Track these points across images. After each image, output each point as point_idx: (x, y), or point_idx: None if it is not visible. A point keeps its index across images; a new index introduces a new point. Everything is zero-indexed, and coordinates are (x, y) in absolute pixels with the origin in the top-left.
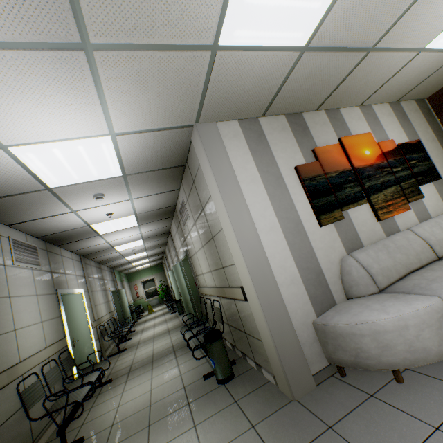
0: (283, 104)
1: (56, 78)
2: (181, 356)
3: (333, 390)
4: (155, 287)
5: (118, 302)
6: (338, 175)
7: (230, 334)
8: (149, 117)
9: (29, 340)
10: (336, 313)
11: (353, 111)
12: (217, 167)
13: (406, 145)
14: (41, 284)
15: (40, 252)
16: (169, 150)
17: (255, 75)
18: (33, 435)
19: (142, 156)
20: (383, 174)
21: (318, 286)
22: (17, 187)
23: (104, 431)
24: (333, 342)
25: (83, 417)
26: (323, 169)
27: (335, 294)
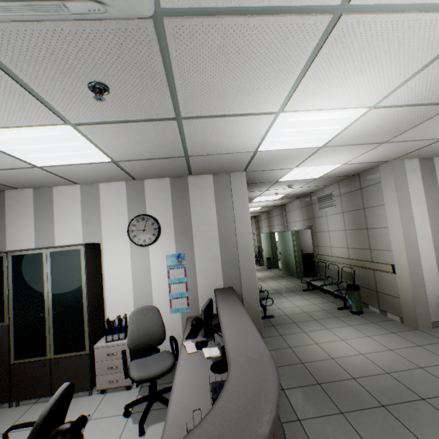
0: None
1: (355, 150)
2: (302, 295)
3: None
4: None
5: None
6: None
7: None
8: (371, 159)
9: None
10: None
11: None
12: (399, 191)
13: None
14: None
15: None
16: (358, 169)
17: None
18: None
19: (340, 171)
20: None
21: None
22: (268, 180)
23: (283, 316)
24: None
25: None
26: None
27: None
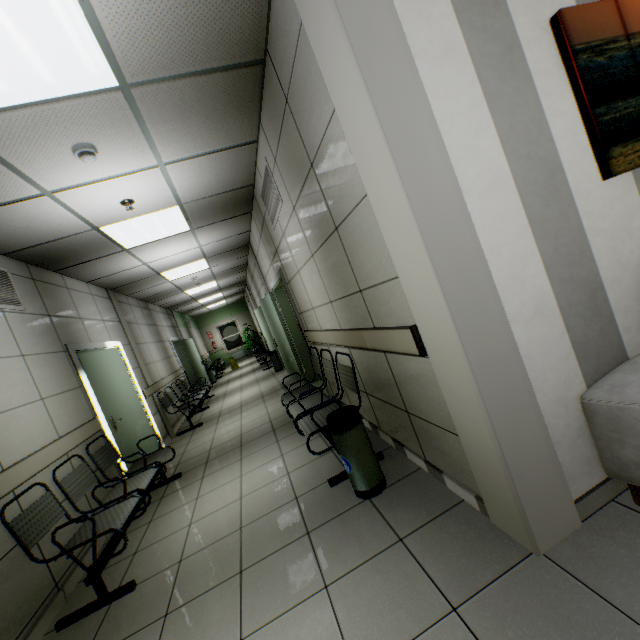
0: None
1: None
2: (285, 439)
3: (633, 539)
4: (238, 334)
5: (186, 358)
6: None
7: (369, 409)
8: None
9: (18, 432)
10: None
11: None
12: (351, 4)
13: None
14: (28, 336)
15: (17, 281)
16: None
17: None
18: (55, 575)
19: (152, 13)
20: None
21: (591, 318)
22: None
23: (168, 572)
24: None
25: (137, 537)
26: (622, 25)
27: (625, 335)
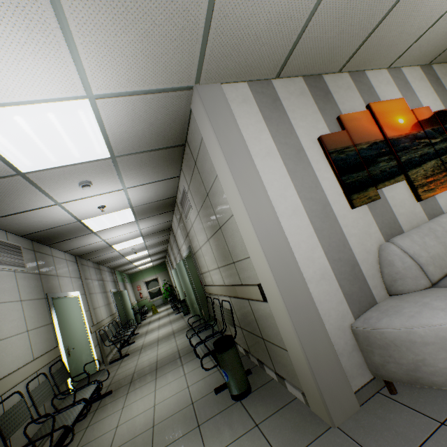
0: (302, 61)
1: None
2: (187, 363)
3: (385, 414)
4: (159, 287)
5: (120, 304)
6: (369, 147)
7: (243, 339)
8: (136, 71)
9: (10, 353)
10: (382, 315)
11: (380, 74)
12: (224, 137)
13: (444, 112)
14: (26, 288)
15: (25, 252)
16: (165, 123)
17: (272, 10)
18: None
19: (133, 131)
20: (420, 145)
21: (353, 280)
22: None
23: None
24: (381, 351)
25: (77, 439)
26: (352, 140)
27: (374, 290)
